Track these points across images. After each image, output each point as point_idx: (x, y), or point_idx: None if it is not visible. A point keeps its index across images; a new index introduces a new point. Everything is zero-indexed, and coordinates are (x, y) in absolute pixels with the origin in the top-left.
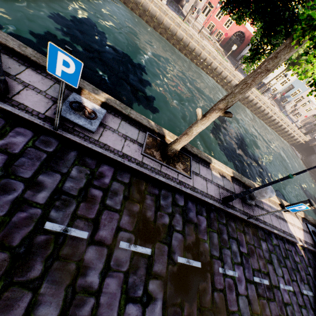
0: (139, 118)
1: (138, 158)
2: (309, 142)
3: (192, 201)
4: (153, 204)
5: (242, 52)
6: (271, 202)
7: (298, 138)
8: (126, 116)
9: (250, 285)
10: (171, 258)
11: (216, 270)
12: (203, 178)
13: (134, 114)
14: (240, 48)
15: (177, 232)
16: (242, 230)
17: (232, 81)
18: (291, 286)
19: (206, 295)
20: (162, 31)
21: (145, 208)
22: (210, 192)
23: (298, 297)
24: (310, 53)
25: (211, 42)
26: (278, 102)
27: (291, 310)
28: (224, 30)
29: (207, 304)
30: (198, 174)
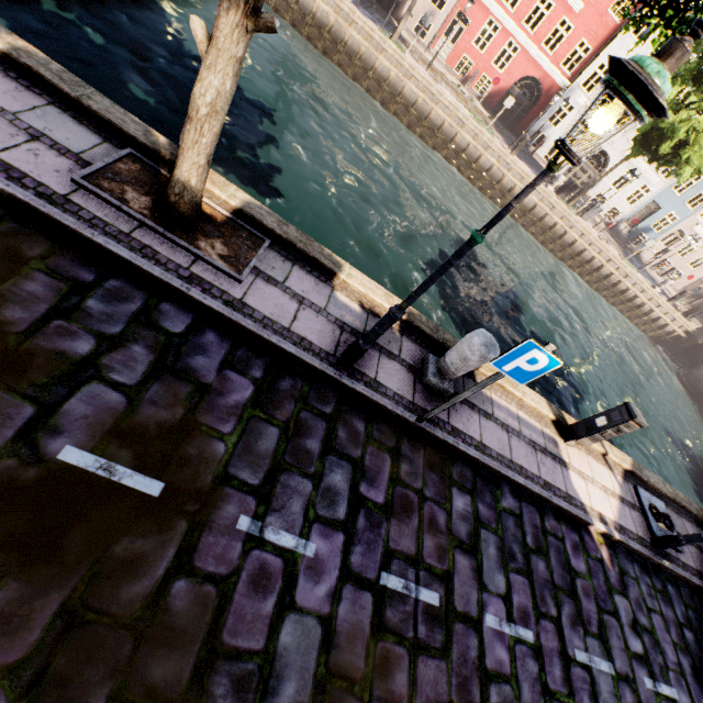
0: (117, 116)
1: (54, 187)
2: (696, 335)
3: (222, 334)
4: (52, 298)
5: (536, 123)
6: (527, 411)
7: (670, 322)
8: (75, 104)
9: (354, 592)
10: (30, 442)
11: (224, 519)
12: (291, 295)
13: (101, 103)
14: (531, 115)
15: (111, 386)
16: (391, 446)
17: (505, 178)
18: (529, 630)
19: (132, 579)
20: (344, 60)
21: (5, 298)
22: (303, 330)
23: (552, 666)
24: (684, 111)
25: (462, 95)
26: (624, 243)
27: (505, 697)
28: (495, 75)
29: (121, 608)
30: (277, 281)
